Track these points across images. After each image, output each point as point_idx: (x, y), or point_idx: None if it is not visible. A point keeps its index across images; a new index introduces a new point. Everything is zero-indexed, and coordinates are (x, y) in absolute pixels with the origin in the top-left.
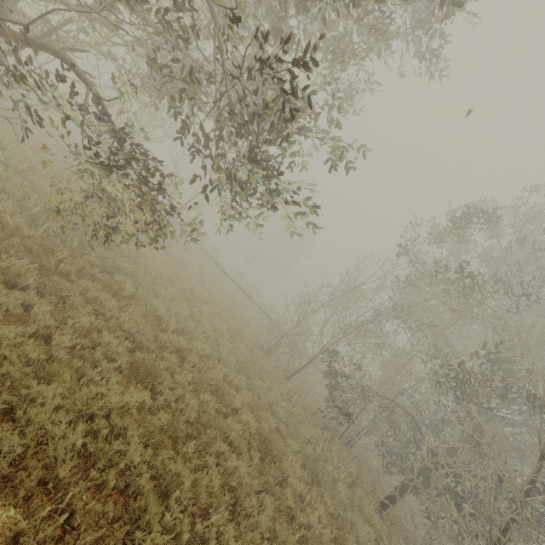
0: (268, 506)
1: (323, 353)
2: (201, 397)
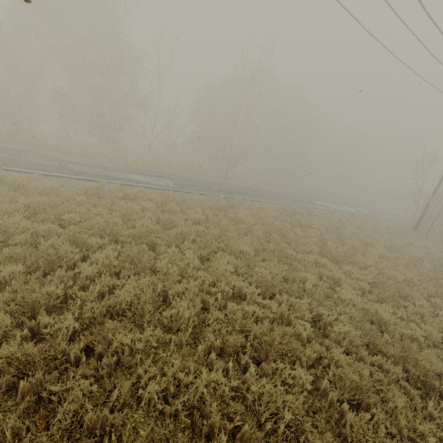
0: None
1: None
2: None
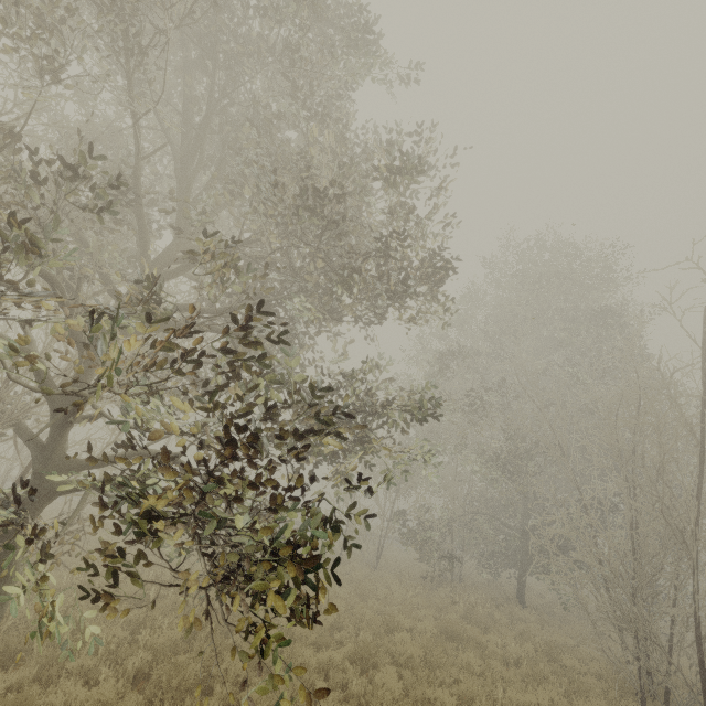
0: (498, 666)
1: (394, 519)
2: (396, 640)
